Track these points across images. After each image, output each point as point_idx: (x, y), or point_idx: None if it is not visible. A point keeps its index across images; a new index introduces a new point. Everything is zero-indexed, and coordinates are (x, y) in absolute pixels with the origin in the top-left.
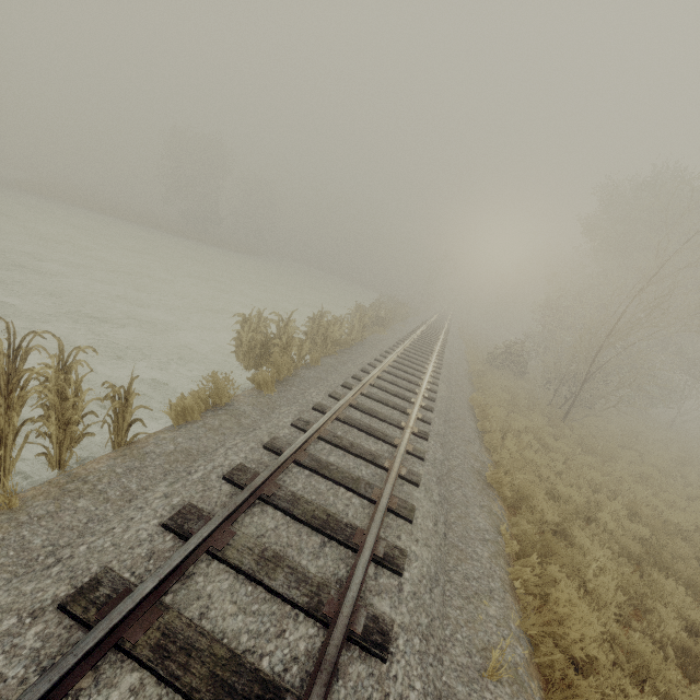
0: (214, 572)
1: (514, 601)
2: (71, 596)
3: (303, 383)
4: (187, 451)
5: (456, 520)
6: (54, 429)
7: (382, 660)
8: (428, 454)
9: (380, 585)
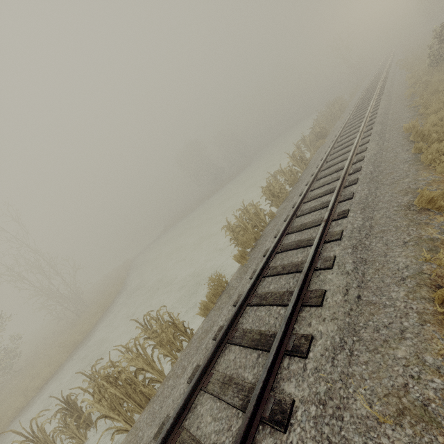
0: (205, 400)
1: (439, 327)
2: (156, 433)
3: (264, 238)
4: (206, 330)
5: (373, 275)
6: (162, 351)
7: (282, 432)
8: (346, 230)
9: (290, 372)
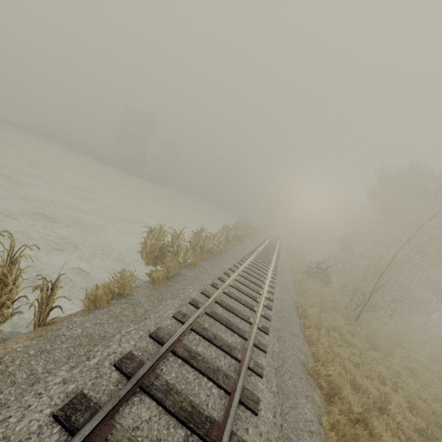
0: None
1: None
2: None
3: (184, 280)
4: (91, 335)
5: (289, 410)
6: None
7: None
8: (268, 347)
9: None
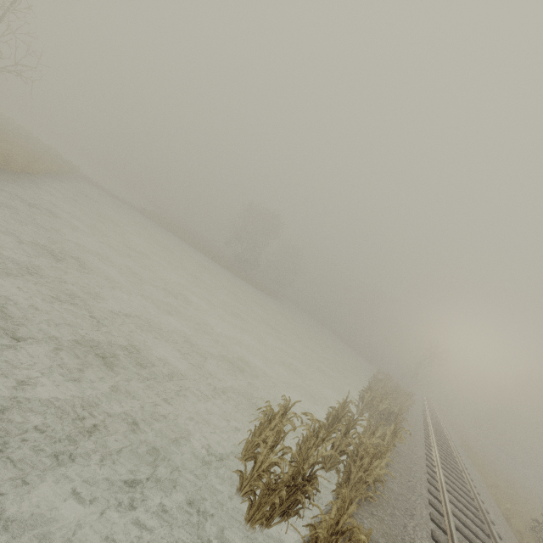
0: None
1: None
2: None
3: None
4: None
5: None
6: None
7: None
8: None
9: None
